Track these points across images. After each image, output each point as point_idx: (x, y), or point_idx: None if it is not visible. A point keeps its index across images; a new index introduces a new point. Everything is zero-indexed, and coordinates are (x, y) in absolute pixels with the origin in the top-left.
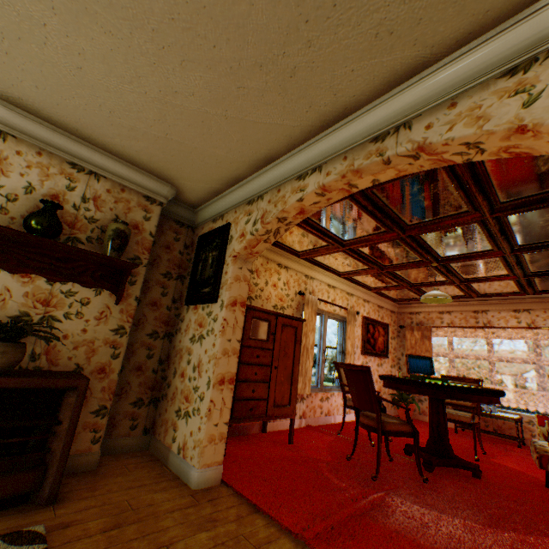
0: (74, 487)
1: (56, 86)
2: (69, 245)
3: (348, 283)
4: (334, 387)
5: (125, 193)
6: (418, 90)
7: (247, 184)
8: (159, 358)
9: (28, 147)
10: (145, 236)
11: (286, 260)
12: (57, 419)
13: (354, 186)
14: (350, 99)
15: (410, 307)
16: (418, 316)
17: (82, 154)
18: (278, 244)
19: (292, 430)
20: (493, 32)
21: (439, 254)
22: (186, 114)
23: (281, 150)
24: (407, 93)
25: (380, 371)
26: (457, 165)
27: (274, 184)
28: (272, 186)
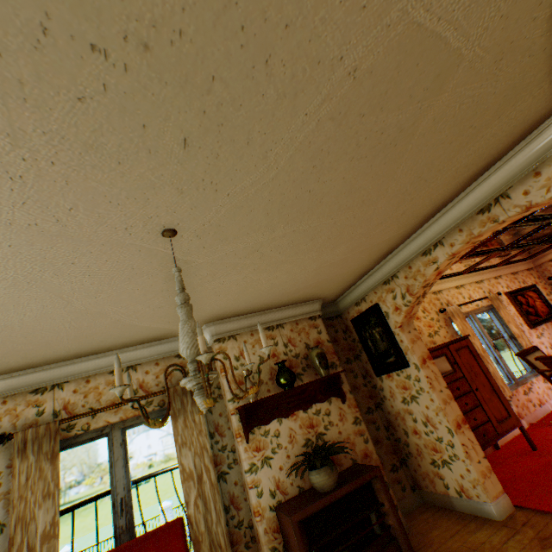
0: (414, 548)
1: (256, 297)
2: (307, 383)
3: (471, 274)
4: (526, 375)
5: (299, 324)
6: (498, 174)
7: (376, 272)
8: (383, 427)
9: (246, 335)
10: (326, 345)
11: None
12: (378, 503)
13: (477, 241)
14: (444, 199)
15: (545, 255)
16: None
17: (268, 319)
18: None
19: (526, 437)
20: (540, 128)
21: None
22: (332, 265)
23: (397, 243)
24: (489, 178)
25: None
26: None
27: (402, 265)
28: (401, 267)
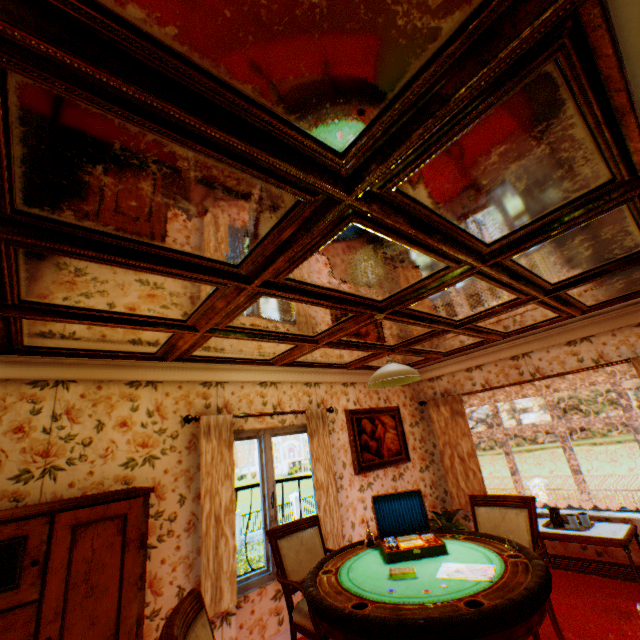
0: None
1: None
2: None
3: (302, 368)
4: None
5: None
6: None
7: None
8: None
9: None
10: None
11: (146, 371)
12: None
13: None
14: None
15: (427, 371)
16: (440, 381)
17: None
18: (97, 352)
19: None
20: None
21: (371, 297)
22: None
23: None
24: None
25: (401, 487)
26: (27, 42)
27: None
28: None
